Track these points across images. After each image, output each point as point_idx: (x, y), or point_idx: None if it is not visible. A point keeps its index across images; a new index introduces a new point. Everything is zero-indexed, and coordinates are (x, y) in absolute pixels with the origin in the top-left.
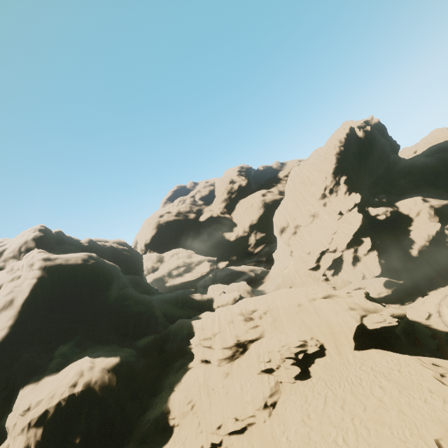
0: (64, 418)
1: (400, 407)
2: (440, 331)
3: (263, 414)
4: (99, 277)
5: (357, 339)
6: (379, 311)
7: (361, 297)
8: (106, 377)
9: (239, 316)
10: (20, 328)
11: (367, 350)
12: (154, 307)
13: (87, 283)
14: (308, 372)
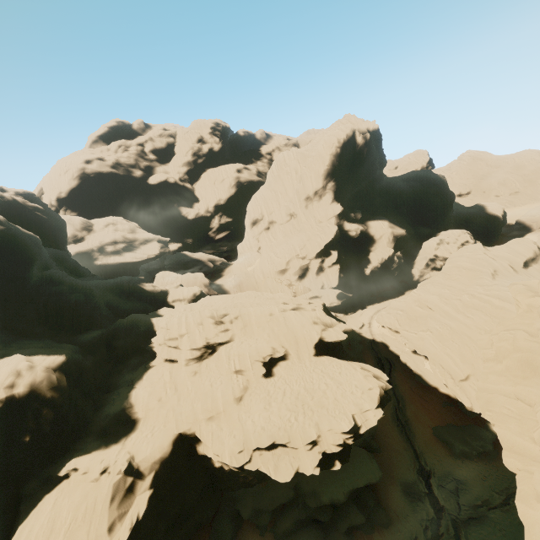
0: (3, 420)
1: (336, 397)
2: (366, 338)
3: (232, 405)
4: (14, 252)
5: (314, 348)
6: (334, 326)
7: (322, 312)
8: (54, 377)
9: (210, 319)
10: None
11: (320, 356)
12: (96, 297)
13: None
14: (271, 372)
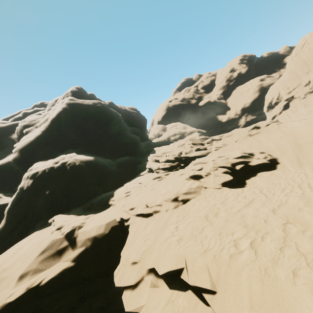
0: (45, 179)
1: None
2: None
3: (169, 205)
4: (101, 115)
5: None
6: None
7: None
8: (77, 163)
9: (191, 141)
10: (49, 134)
11: None
12: (138, 143)
13: (92, 117)
14: (243, 184)
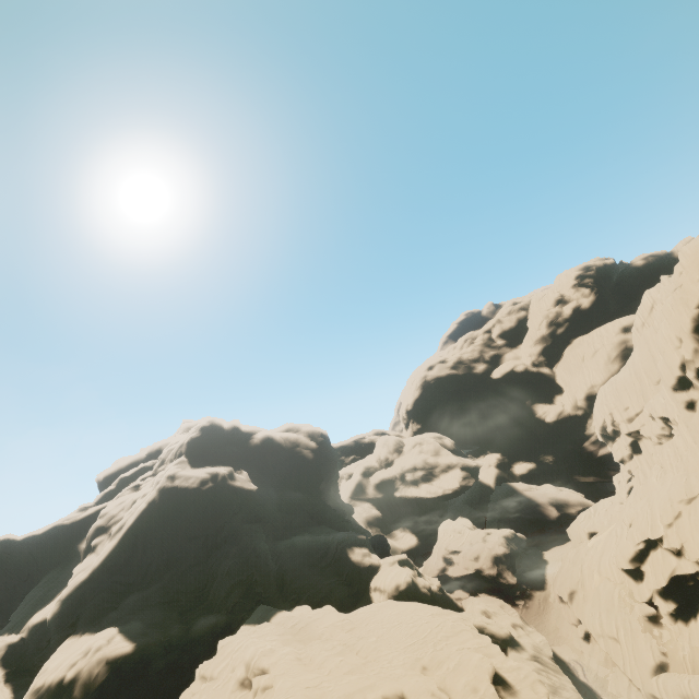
0: None
1: None
2: None
3: None
4: (206, 509)
5: None
6: None
7: None
8: (96, 671)
9: (241, 669)
10: (115, 560)
11: None
12: (258, 566)
13: (189, 517)
14: None
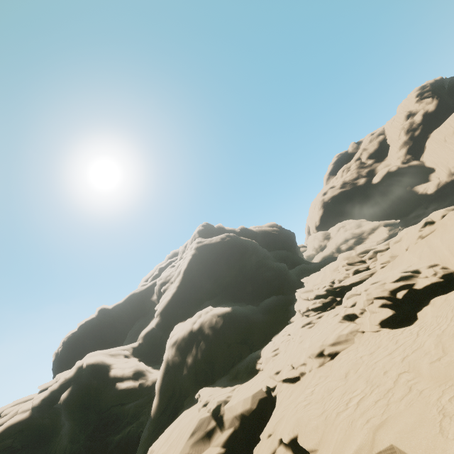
0: (186, 344)
1: None
2: None
3: (312, 363)
4: (232, 250)
5: None
6: None
7: None
8: (214, 320)
9: (345, 261)
10: (183, 288)
11: None
12: (285, 273)
13: (223, 256)
14: (414, 320)
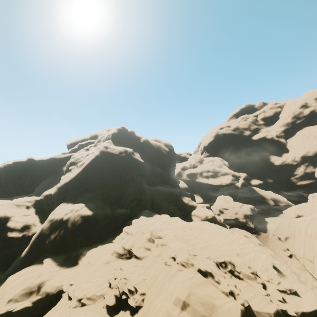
0: (56, 225)
1: None
2: None
3: (74, 303)
4: (122, 164)
5: None
6: None
7: (238, 311)
8: (77, 219)
9: (148, 234)
10: (80, 177)
11: None
12: (144, 194)
13: (114, 166)
14: (118, 312)
